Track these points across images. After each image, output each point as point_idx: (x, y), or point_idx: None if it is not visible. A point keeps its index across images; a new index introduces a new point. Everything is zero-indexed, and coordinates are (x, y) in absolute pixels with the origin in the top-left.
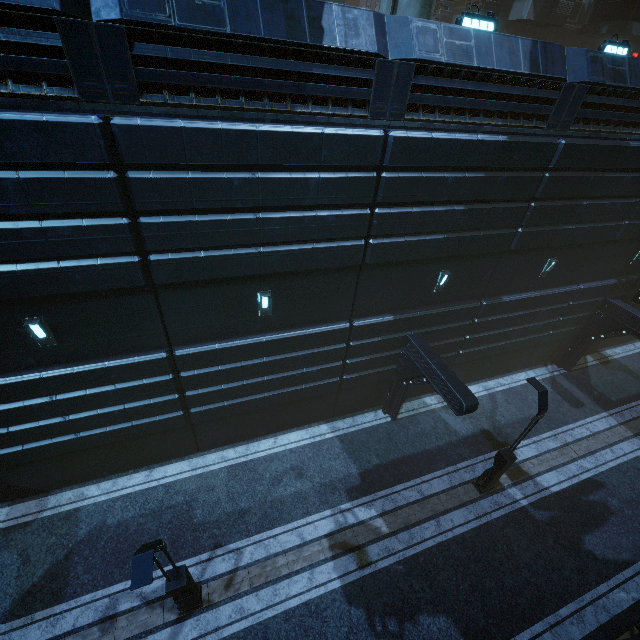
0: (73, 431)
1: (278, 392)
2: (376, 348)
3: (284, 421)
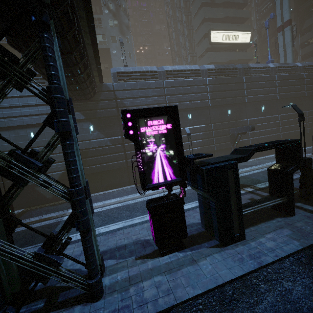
0: (263, 134)
1: (295, 131)
2: (312, 119)
3: None
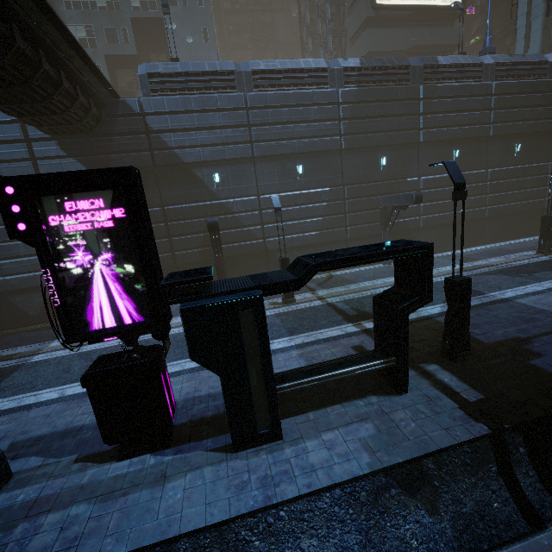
0: (451, 209)
1: (519, 203)
2: None
3: (518, 230)
